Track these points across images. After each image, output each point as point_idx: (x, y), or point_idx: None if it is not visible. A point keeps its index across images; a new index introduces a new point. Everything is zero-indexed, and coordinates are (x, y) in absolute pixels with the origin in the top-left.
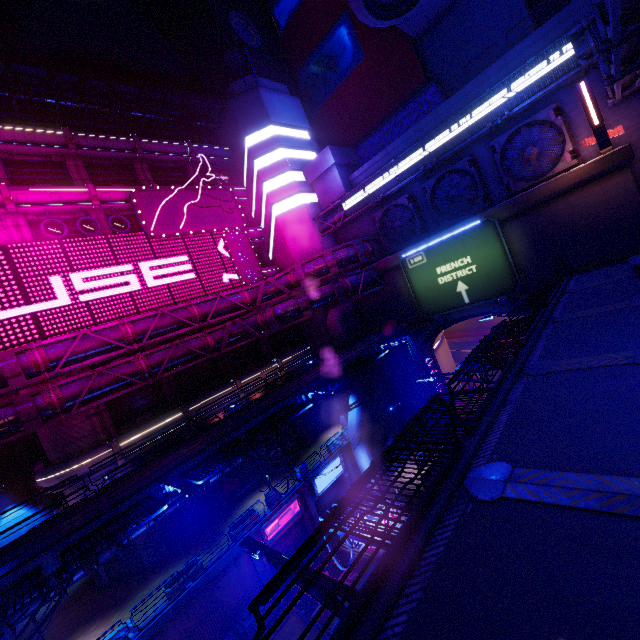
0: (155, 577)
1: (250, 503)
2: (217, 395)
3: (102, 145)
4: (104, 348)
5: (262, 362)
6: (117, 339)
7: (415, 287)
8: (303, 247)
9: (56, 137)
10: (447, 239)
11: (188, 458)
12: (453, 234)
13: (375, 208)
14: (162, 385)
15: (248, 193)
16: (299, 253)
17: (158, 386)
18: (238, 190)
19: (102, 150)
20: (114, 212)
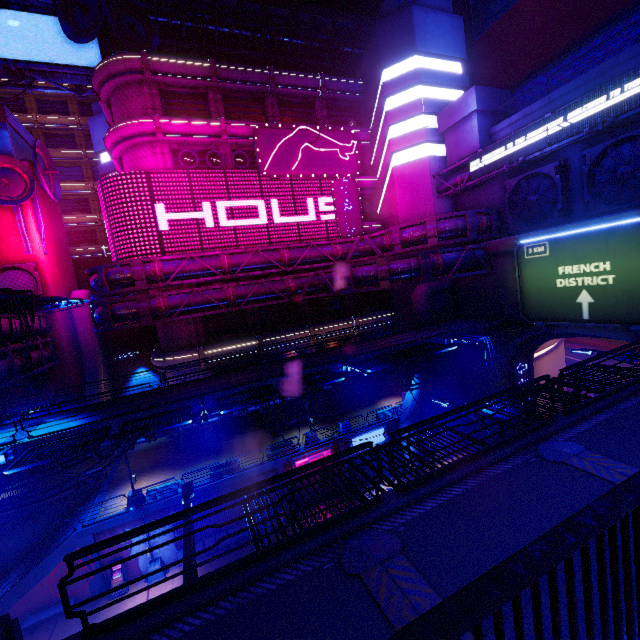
0: (210, 458)
1: (294, 434)
2: (290, 335)
3: (240, 78)
4: (205, 272)
5: (341, 316)
6: (216, 267)
7: (524, 282)
8: (413, 207)
9: (203, 69)
10: (586, 233)
11: (227, 387)
12: (597, 228)
13: (511, 173)
14: (247, 313)
15: (372, 137)
16: (407, 213)
17: (244, 313)
18: (361, 132)
19: (239, 83)
20: (238, 147)
